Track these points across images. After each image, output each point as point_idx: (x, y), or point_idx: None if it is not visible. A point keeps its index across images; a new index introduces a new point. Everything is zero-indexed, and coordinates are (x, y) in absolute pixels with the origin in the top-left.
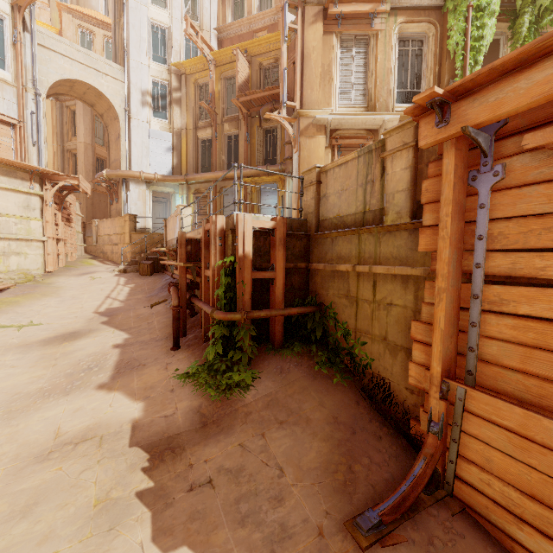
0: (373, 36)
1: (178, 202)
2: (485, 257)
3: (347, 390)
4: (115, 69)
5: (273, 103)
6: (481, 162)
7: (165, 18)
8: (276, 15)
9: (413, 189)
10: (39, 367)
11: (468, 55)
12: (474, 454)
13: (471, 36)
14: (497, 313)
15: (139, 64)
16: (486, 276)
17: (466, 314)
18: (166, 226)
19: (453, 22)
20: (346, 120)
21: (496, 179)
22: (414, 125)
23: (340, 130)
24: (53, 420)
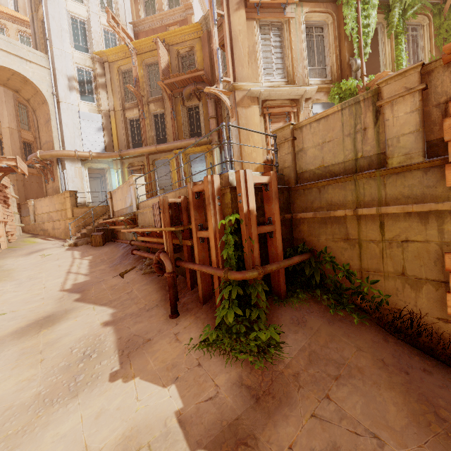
0: (285, 23)
1: (113, 176)
2: None
3: (370, 328)
4: (38, 56)
5: (195, 84)
6: None
7: (83, 12)
8: (185, 12)
9: (423, 130)
10: (23, 367)
11: (362, 38)
12: None
13: (361, 24)
14: None
15: (62, 52)
16: None
17: None
18: (111, 198)
19: (347, 12)
20: (275, 91)
21: None
22: (418, 70)
23: (269, 100)
24: (73, 437)
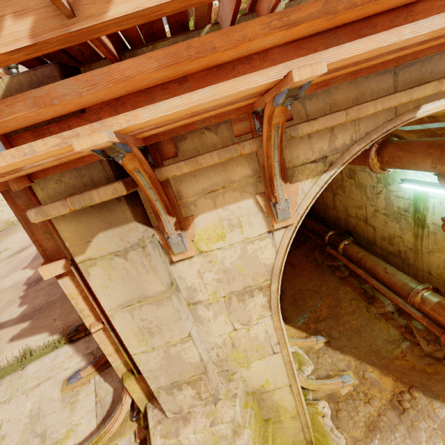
0: None
1: None
2: None
3: None
4: None
5: None
6: None
7: None
8: None
9: None
10: (4, 268)
11: None
12: None
13: None
14: None
15: None
16: None
17: None
18: None
19: None
20: None
21: None
22: None
23: None
24: (2, 285)
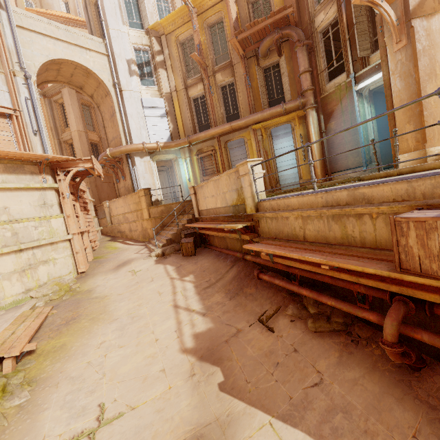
0: None
1: (182, 167)
2: None
3: None
4: (96, 43)
5: (278, 31)
6: None
7: None
8: None
9: None
10: None
11: None
12: None
13: None
14: None
15: (119, 32)
16: None
17: None
18: (195, 194)
19: None
20: None
21: None
22: None
23: None
24: None
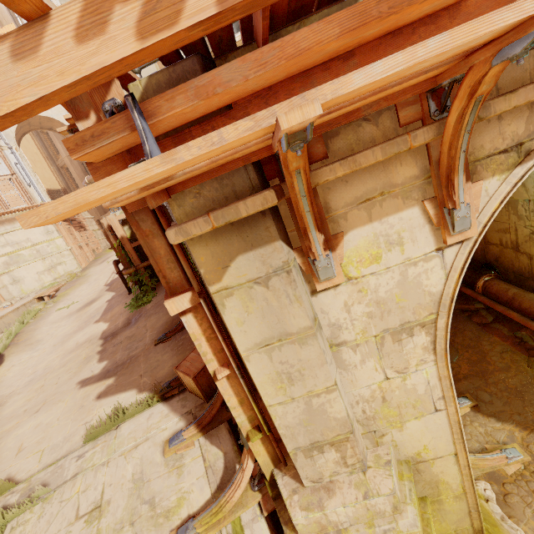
0: None
1: None
2: None
3: None
4: None
5: None
6: None
7: None
8: None
9: None
10: (75, 322)
11: None
12: None
13: None
14: None
15: None
16: None
17: None
18: None
19: None
20: None
21: None
22: None
23: None
24: (76, 340)
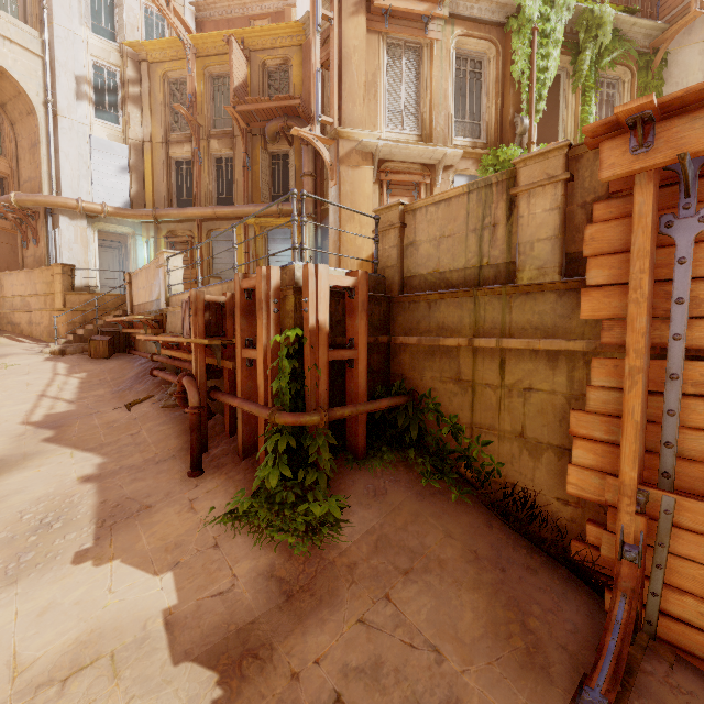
0: (427, 46)
1: (141, 248)
2: (686, 327)
3: (472, 508)
4: (27, 34)
5: (285, 118)
6: (680, 204)
7: None
8: (282, 0)
9: (563, 237)
10: None
11: (534, 87)
12: (690, 582)
13: (536, 65)
14: (703, 397)
15: (70, 33)
16: (685, 350)
17: (657, 399)
18: (130, 284)
19: (517, 45)
20: (399, 149)
21: (703, 226)
22: (564, 153)
23: (390, 161)
24: None
